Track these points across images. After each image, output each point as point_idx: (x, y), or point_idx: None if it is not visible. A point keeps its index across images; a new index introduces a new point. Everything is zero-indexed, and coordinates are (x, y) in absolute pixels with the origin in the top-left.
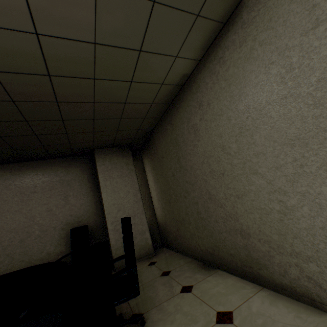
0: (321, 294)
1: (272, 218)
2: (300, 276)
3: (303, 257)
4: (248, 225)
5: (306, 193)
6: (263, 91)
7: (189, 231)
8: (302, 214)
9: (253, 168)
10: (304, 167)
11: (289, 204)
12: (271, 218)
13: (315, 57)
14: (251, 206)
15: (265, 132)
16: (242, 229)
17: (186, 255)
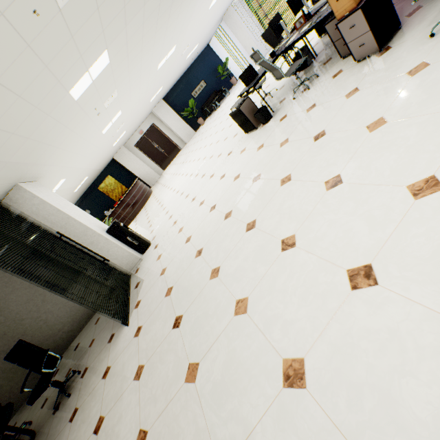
0: (74, 331)
1: (44, 328)
2: (67, 334)
3: (62, 328)
4: (38, 340)
5: (46, 311)
6: (1, 292)
7: (6, 392)
8: (50, 317)
9: (21, 318)
10: (39, 305)
11: (45, 318)
12: (44, 328)
13: (14, 278)
14: (33, 332)
15: (14, 304)
16: (38, 344)
17: (18, 409)
